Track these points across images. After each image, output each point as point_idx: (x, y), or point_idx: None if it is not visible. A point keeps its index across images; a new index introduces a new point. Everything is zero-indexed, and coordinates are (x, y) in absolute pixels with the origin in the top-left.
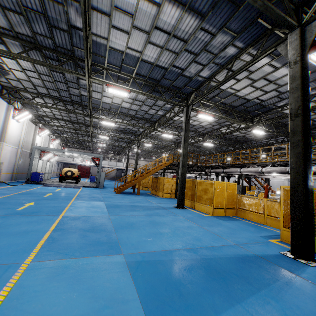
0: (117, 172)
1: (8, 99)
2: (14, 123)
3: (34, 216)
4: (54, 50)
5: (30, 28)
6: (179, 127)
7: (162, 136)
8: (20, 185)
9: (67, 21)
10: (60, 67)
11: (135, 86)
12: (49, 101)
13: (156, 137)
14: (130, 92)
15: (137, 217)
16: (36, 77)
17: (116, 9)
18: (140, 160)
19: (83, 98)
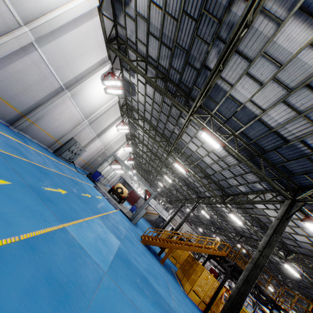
0: (158, 218)
1: (122, 112)
2: (114, 130)
3: (44, 204)
4: (177, 84)
5: (170, 62)
6: (257, 218)
7: (226, 215)
8: (81, 174)
9: (204, 61)
10: (172, 97)
11: (231, 145)
12: (147, 127)
13: (219, 212)
14: (224, 145)
15: (136, 312)
16: (150, 103)
17: (265, 54)
18: (186, 223)
19: (173, 136)
